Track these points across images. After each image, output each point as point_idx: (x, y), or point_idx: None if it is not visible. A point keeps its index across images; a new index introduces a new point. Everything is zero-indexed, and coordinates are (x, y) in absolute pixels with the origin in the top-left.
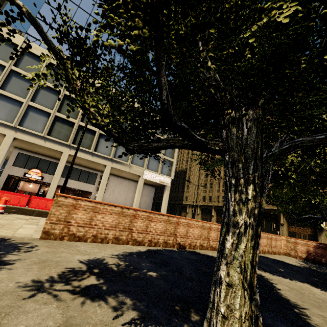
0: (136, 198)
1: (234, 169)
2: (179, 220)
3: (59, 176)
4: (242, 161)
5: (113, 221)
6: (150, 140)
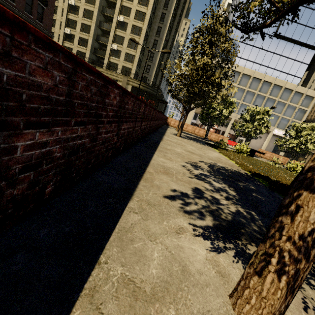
0: (265, 144)
1: (291, 155)
2: (287, 159)
3: (229, 129)
4: (292, 155)
5: (269, 155)
6: (284, 108)
